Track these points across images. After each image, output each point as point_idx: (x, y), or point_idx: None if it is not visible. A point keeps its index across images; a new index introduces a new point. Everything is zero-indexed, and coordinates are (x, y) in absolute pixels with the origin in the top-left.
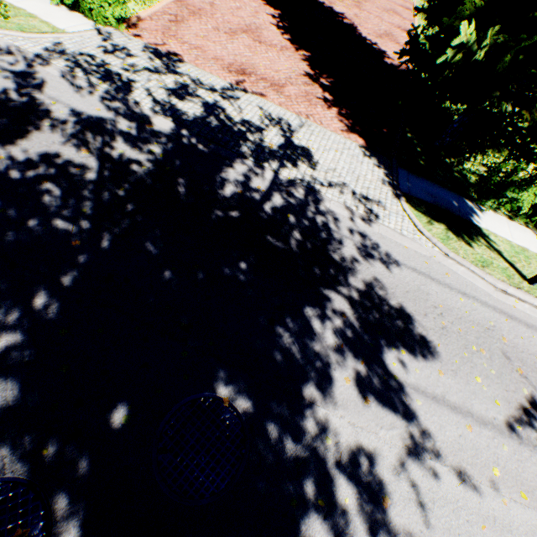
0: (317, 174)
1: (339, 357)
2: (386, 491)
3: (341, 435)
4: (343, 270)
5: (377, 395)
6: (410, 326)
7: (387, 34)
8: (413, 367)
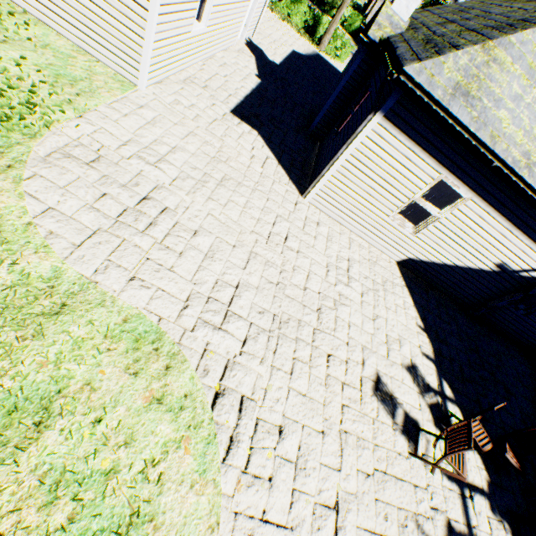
0: None
1: None
2: None
3: None
4: None
5: None
6: None
7: None
8: None
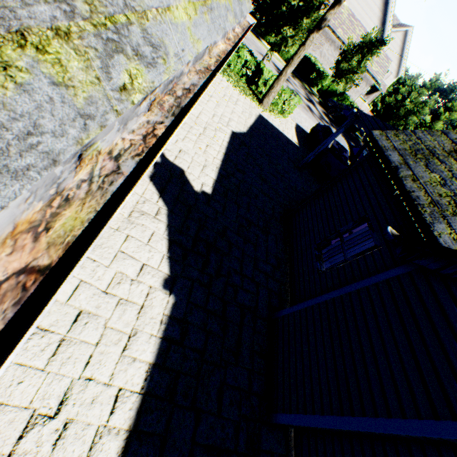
0: None
1: None
2: None
3: None
4: None
5: None
6: None
7: None
8: None
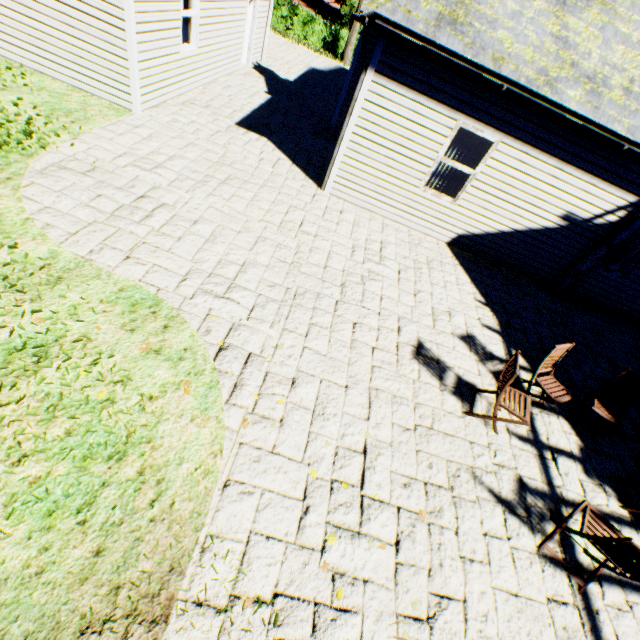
0: None
1: None
2: None
3: None
4: None
5: None
6: None
7: (331, 1)
8: None
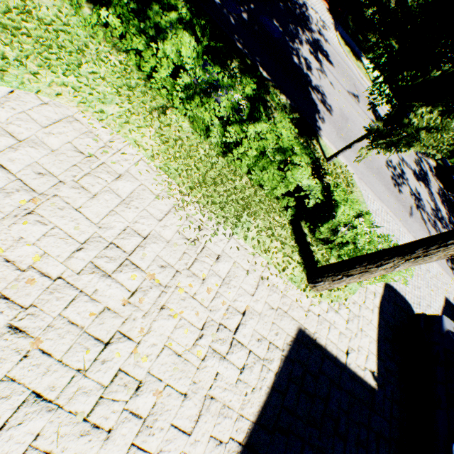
0: (308, 2)
1: (305, 44)
2: (312, 69)
3: (303, 54)
4: (311, 31)
5: (314, 58)
6: (328, 57)
7: None
8: (325, 63)
